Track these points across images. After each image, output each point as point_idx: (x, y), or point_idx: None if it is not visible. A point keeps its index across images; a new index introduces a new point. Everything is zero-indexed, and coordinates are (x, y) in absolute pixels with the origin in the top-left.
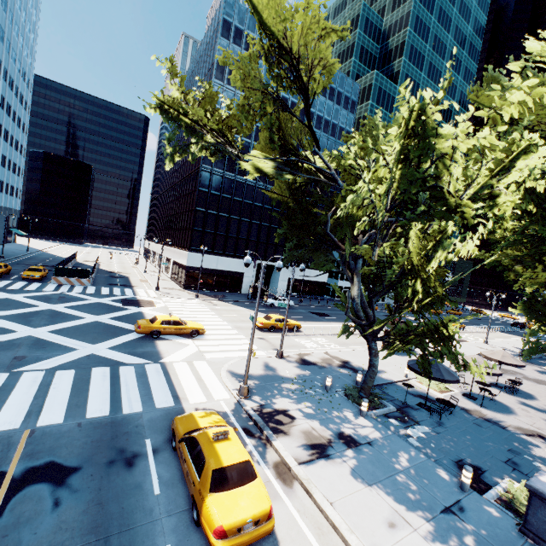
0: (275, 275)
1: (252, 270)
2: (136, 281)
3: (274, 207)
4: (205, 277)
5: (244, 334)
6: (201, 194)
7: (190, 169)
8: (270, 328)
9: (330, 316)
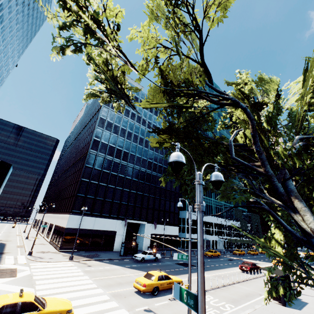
0: (141, 231)
1: (123, 229)
2: (12, 247)
3: (139, 180)
4: (81, 237)
5: (126, 307)
6: (87, 169)
7: (81, 155)
8: (154, 291)
9: (194, 266)
